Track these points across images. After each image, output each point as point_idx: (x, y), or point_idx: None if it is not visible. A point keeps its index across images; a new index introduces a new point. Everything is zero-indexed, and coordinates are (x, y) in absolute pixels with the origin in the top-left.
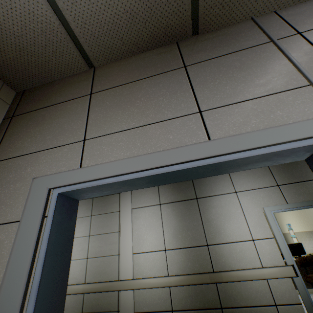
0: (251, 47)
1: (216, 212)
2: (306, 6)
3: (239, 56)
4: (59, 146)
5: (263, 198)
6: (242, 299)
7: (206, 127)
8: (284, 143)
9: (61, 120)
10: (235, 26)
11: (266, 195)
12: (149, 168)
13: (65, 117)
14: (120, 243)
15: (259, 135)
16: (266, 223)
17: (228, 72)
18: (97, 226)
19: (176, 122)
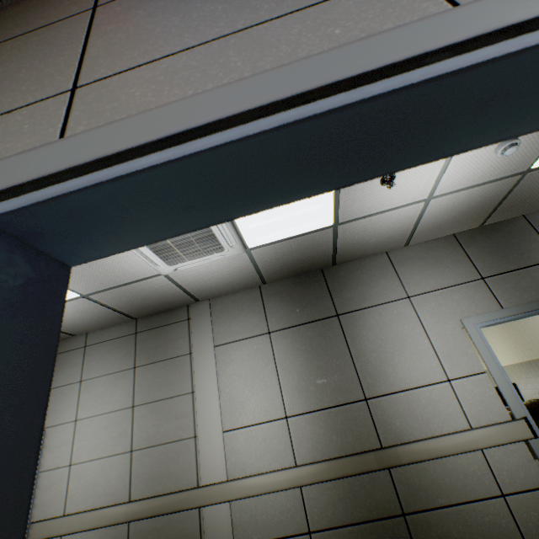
0: None
1: (376, 338)
2: None
3: None
4: (0, 114)
5: (459, 304)
6: (441, 491)
7: None
8: None
9: (11, 65)
10: None
11: (464, 298)
12: (284, 100)
13: (24, 59)
14: (196, 415)
15: None
16: (469, 348)
17: None
18: (148, 387)
19: (345, 2)
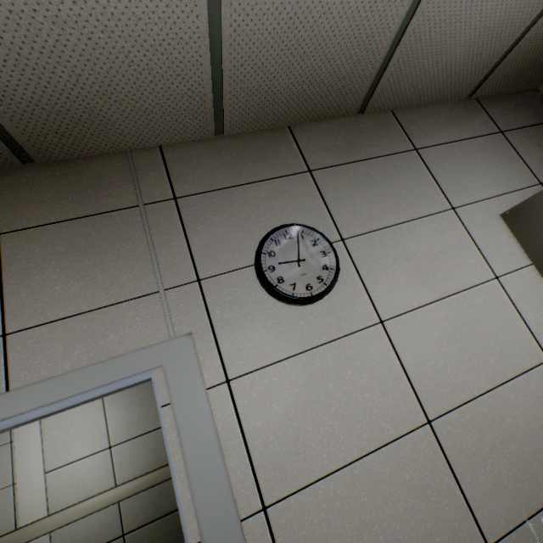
0: (112, 212)
1: None
2: (198, 149)
3: (91, 227)
4: None
5: None
6: None
7: (8, 366)
8: (104, 385)
9: None
10: (101, 159)
11: None
12: None
13: None
14: (16, 463)
15: (74, 379)
16: None
17: (66, 257)
18: None
19: None
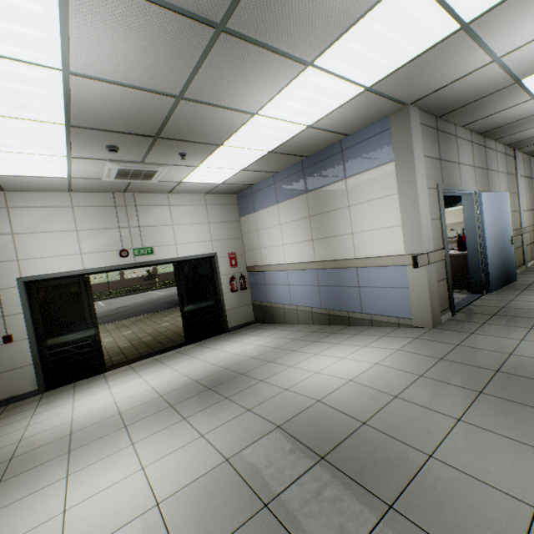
0: None
1: None
2: None
3: None
4: None
5: None
6: None
7: None
8: None
9: None
10: None
11: None
12: None
13: None
14: (519, 203)
15: None
16: None
17: None
18: (510, 185)
19: None
